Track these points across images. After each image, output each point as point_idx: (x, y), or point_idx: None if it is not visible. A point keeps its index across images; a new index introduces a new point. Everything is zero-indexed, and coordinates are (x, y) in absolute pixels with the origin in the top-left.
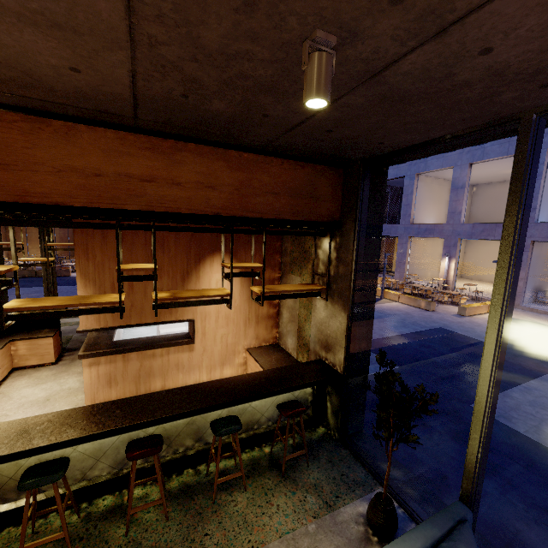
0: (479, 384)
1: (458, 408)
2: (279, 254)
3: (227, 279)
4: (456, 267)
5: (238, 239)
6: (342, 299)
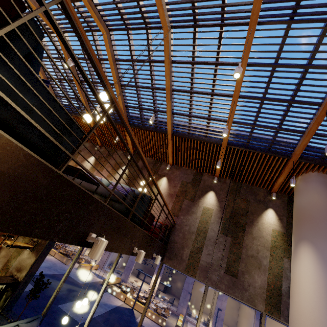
0: (61, 280)
1: (53, 306)
2: None
3: (2, 237)
4: None
5: None
6: (37, 252)
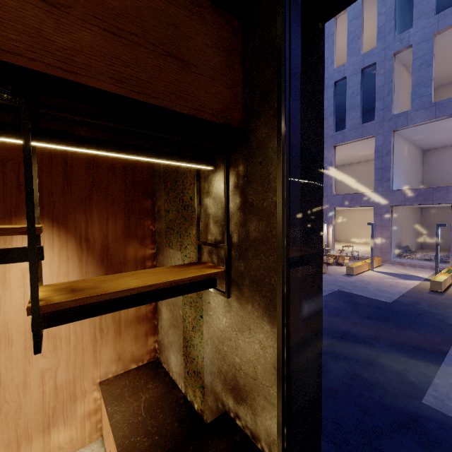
0: None
1: (413, 412)
2: (150, 219)
3: None
4: (334, 232)
5: (68, 194)
6: (260, 292)
